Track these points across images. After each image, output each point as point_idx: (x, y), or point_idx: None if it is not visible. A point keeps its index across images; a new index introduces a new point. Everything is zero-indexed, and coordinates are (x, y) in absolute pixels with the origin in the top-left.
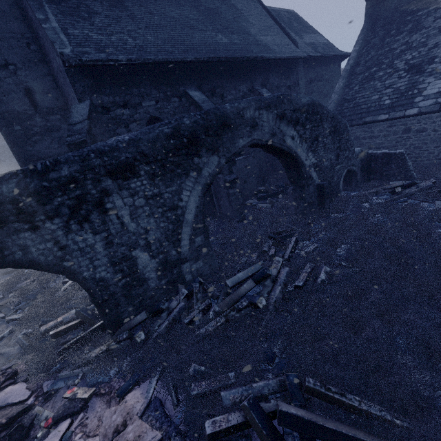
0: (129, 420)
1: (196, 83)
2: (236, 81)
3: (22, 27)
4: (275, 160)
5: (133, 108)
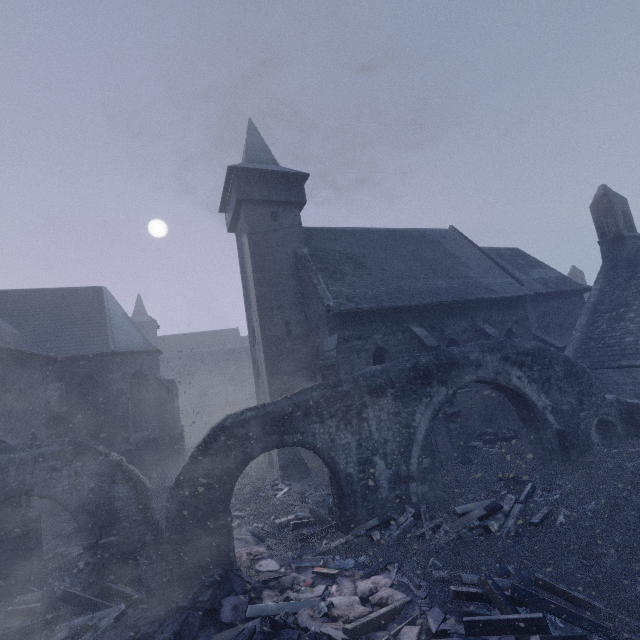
0: (380, 587)
1: (418, 320)
2: (456, 318)
3: (295, 283)
4: (504, 397)
5: (365, 340)
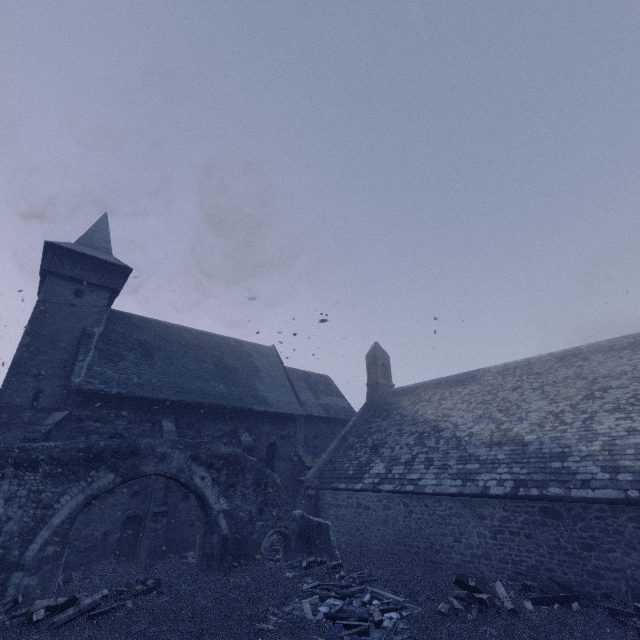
0: None
1: (176, 416)
2: (220, 421)
3: (70, 357)
4: None
5: (104, 423)
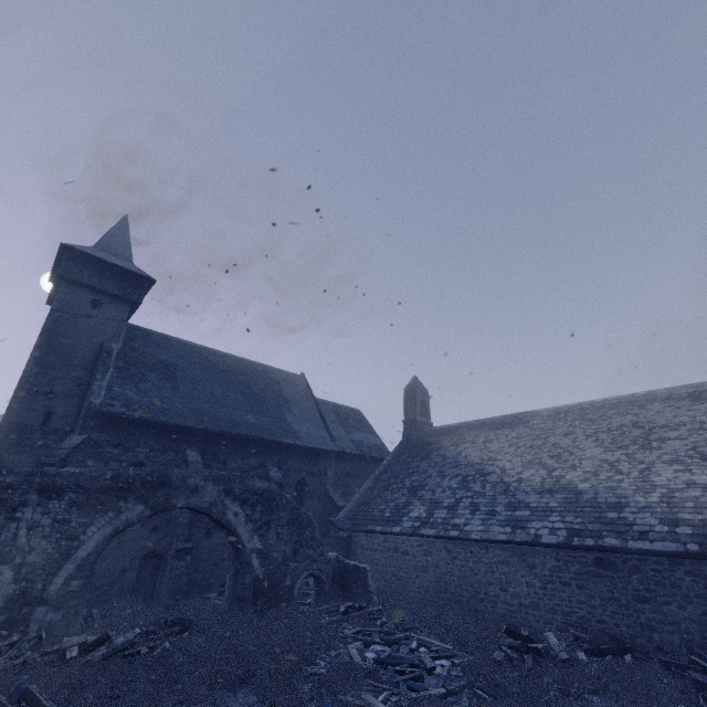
0: None
1: (201, 445)
2: (247, 454)
3: (85, 374)
4: None
5: (124, 450)
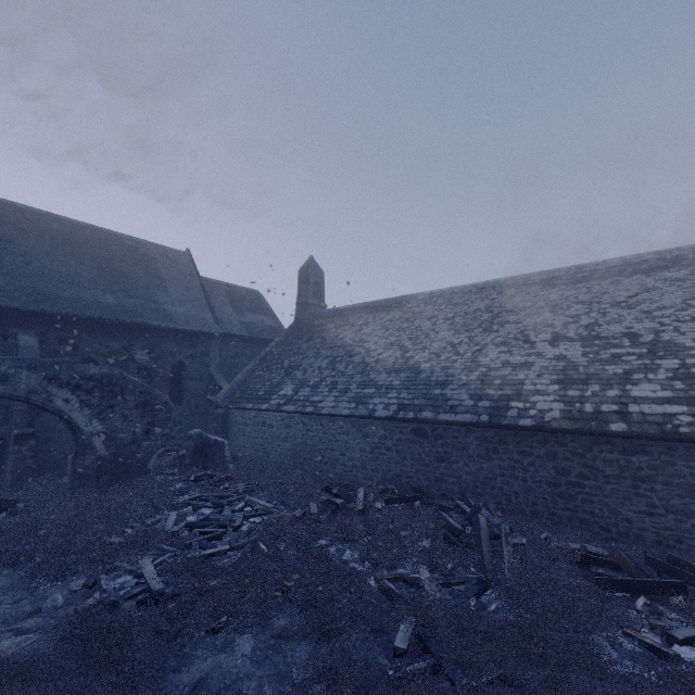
0: None
1: (39, 329)
2: (106, 337)
3: None
4: None
5: None
